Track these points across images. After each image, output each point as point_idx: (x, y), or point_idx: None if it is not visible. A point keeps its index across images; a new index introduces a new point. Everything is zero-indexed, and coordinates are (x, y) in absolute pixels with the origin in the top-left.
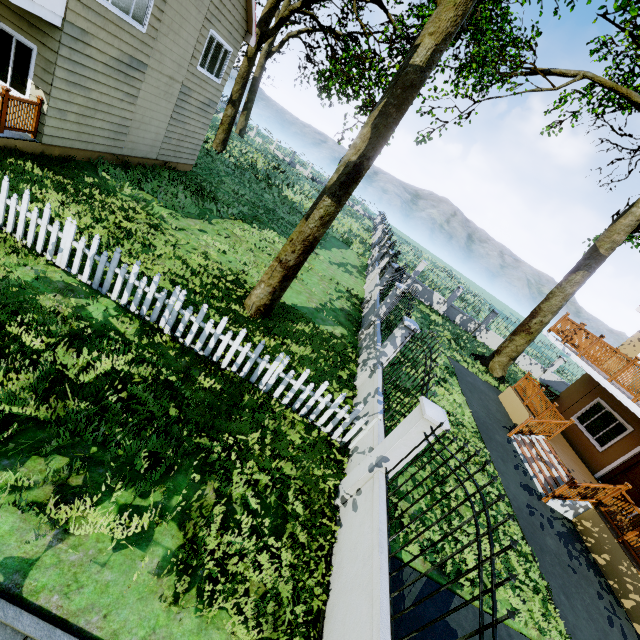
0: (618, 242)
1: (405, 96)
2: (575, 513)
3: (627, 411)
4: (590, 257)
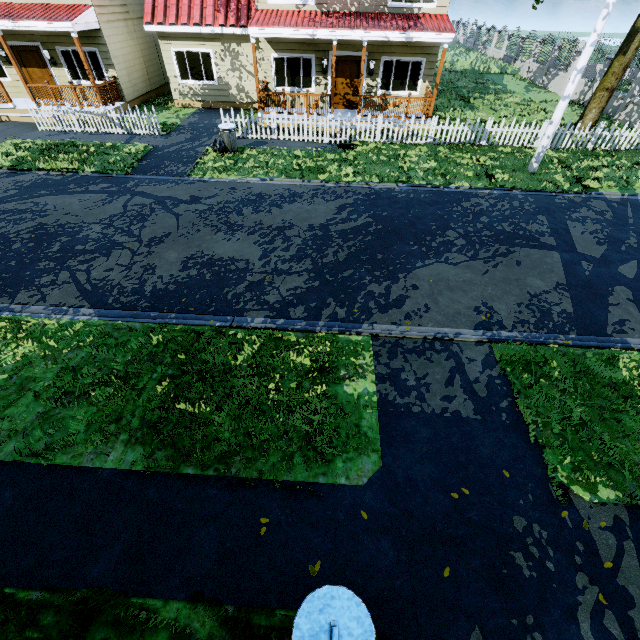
0: None
1: None
2: None
3: None
4: None
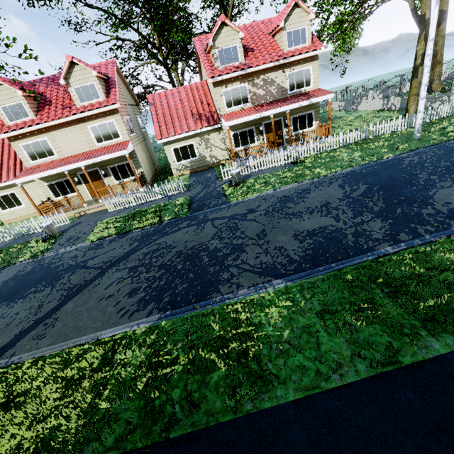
0: (448, 0)
1: (429, 27)
2: None
3: None
4: (441, 15)
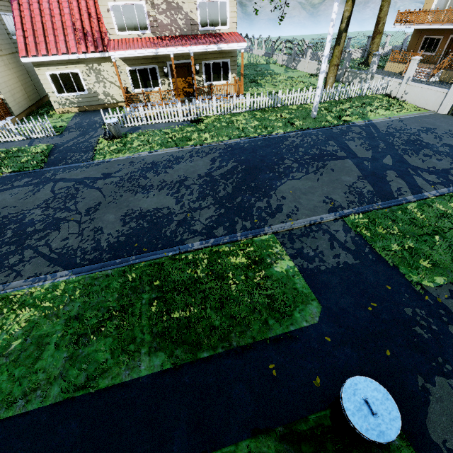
0: None
1: None
2: (438, 77)
3: (438, 32)
4: None
